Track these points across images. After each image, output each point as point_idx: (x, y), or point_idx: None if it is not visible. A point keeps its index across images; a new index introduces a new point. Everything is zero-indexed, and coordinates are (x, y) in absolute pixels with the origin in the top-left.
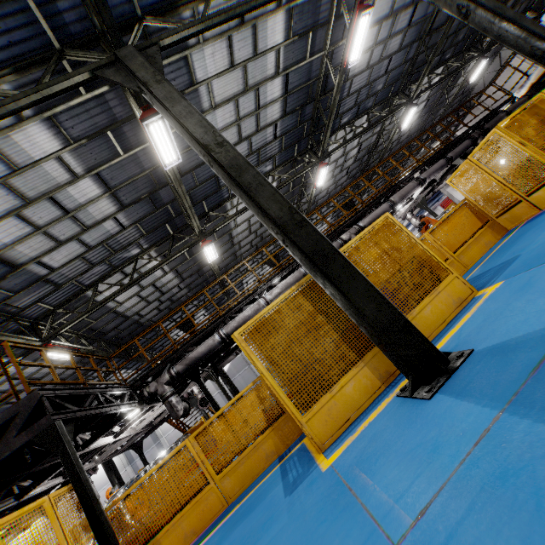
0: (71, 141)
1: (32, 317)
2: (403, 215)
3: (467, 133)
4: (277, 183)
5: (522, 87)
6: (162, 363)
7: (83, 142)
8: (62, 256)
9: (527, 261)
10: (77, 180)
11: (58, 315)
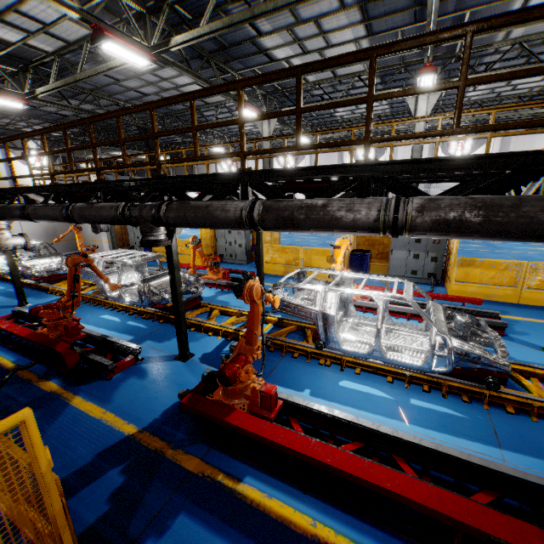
0: None
1: None
2: None
3: None
4: None
5: None
6: None
7: None
8: None
9: None
10: None
11: None
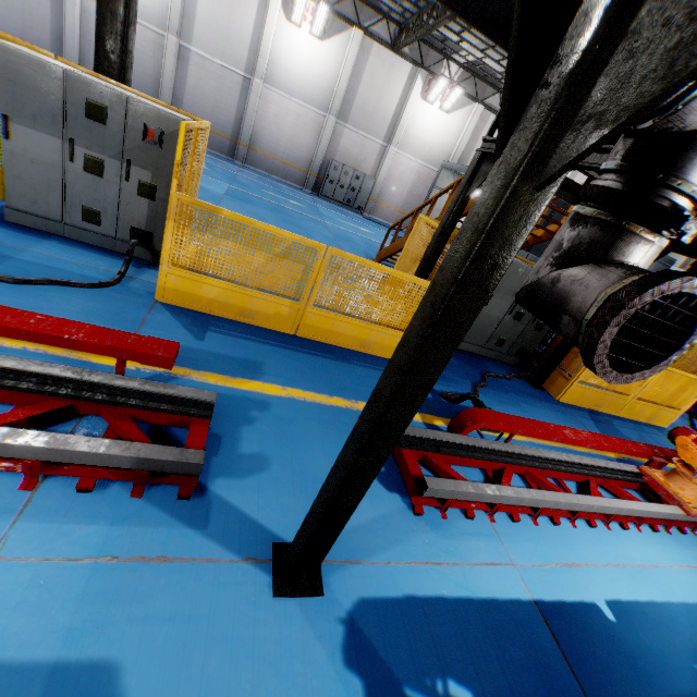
0: None
1: None
2: None
3: None
4: None
5: None
6: None
7: None
8: None
9: None
10: None
11: None
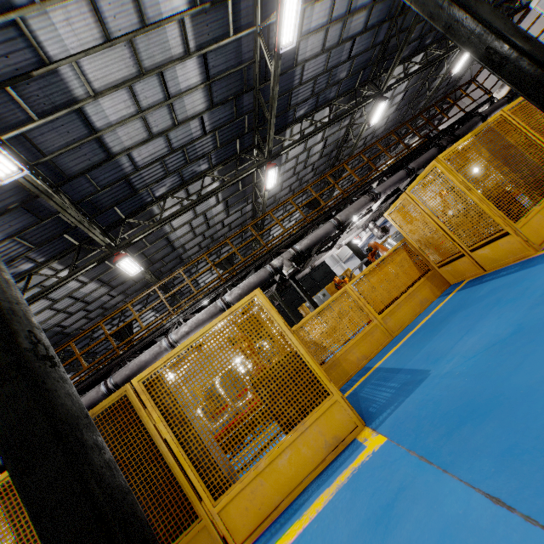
0: None
1: None
2: (364, 225)
3: (437, 138)
4: (220, 183)
5: (503, 86)
6: None
7: None
8: None
9: (423, 415)
10: None
11: None
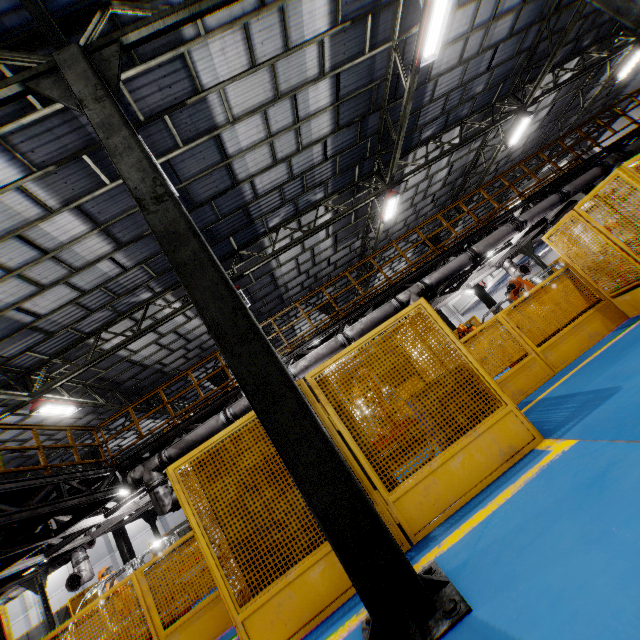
0: (35, 169)
1: (24, 366)
2: (498, 263)
3: (599, 156)
4: (332, 214)
5: None
6: (156, 440)
7: (50, 169)
8: (49, 302)
9: (621, 416)
10: (52, 215)
11: (57, 364)
